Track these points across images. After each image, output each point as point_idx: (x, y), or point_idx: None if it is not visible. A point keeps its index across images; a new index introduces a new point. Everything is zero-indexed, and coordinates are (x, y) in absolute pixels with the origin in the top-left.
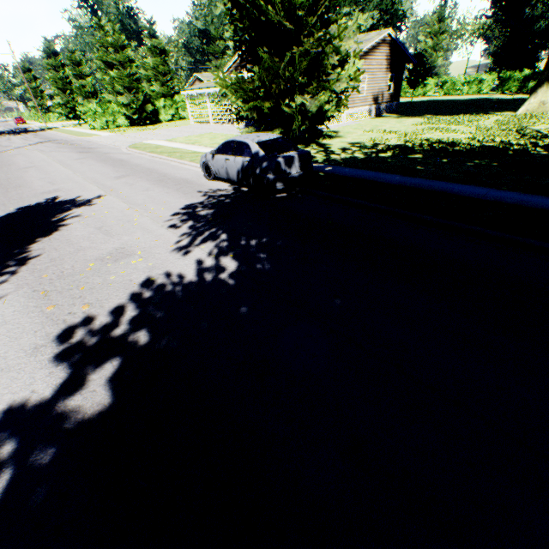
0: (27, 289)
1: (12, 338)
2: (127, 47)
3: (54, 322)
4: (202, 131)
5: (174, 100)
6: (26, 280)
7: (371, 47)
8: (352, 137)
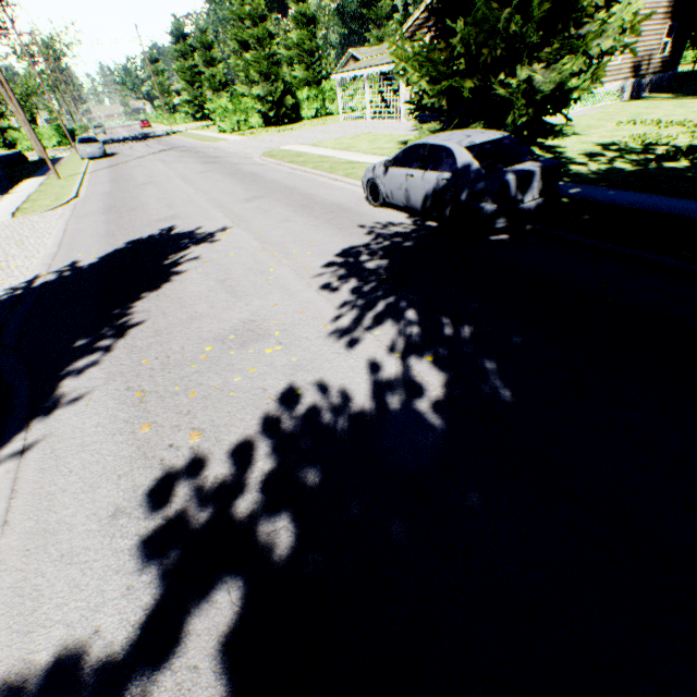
0: (119, 383)
1: (86, 483)
2: (267, 17)
3: (147, 460)
4: (357, 131)
5: (320, 89)
6: (120, 365)
7: None
8: (600, 134)
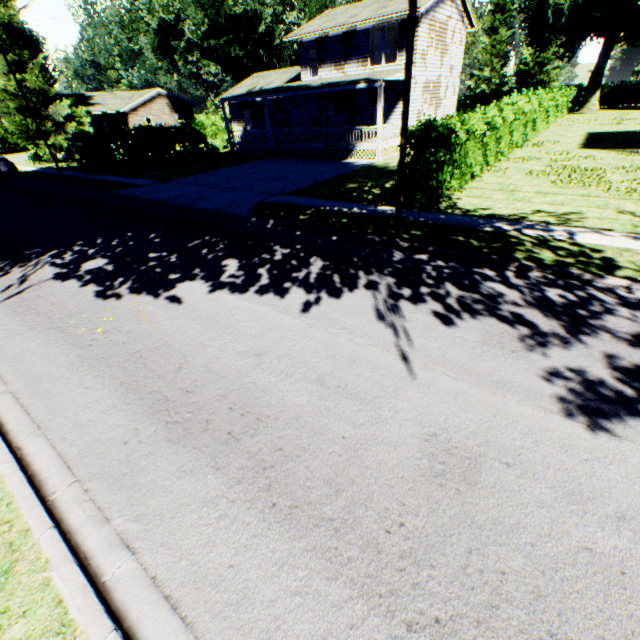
0: None
1: None
2: None
3: None
4: None
5: None
6: None
7: (147, 100)
8: None
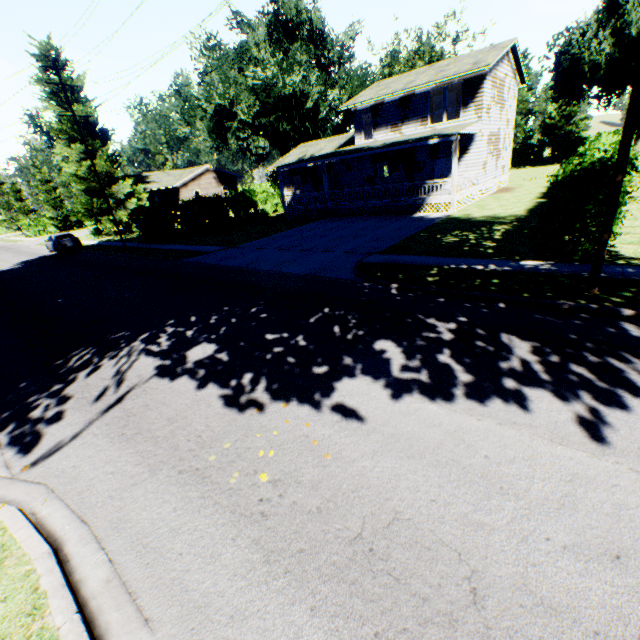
0: None
1: None
2: (52, 181)
3: None
4: None
5: None
6: None
7: (197, 175)
8: None
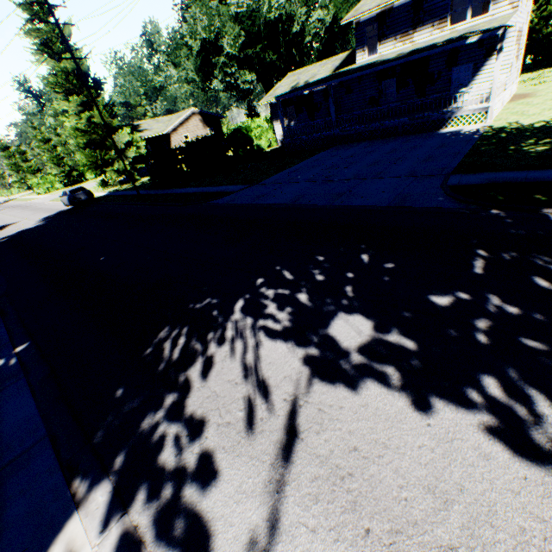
0: None
1: None
2: (52, 140)
3: None
4: None
5: None
6: None
7: (184, 120)
8: None
